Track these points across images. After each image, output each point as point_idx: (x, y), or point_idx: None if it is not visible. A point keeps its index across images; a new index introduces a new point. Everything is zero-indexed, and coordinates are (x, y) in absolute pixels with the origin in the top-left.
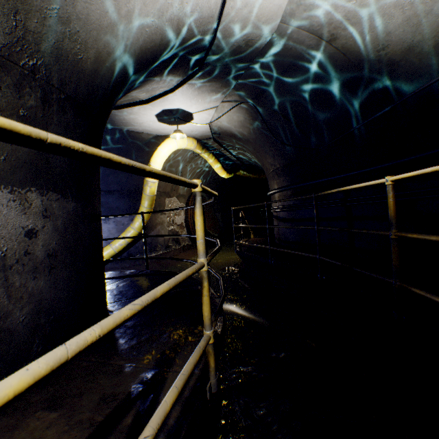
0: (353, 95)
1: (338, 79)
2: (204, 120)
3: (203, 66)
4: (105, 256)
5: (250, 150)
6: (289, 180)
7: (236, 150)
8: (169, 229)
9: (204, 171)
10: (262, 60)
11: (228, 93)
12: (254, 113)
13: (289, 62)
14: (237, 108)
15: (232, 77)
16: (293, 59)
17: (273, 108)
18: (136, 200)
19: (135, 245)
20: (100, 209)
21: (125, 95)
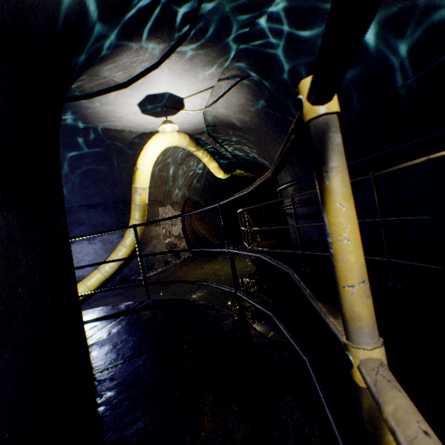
0: (399, 40)
1: (378, 21)
2: (197, 107)
3: (196, 22)
4: (93, 283)
5: (251, 141)
6: (307, 168)
7: (232, 145)
8: (166, 242)
9: (197, 173)
10: (272, 10)
11: (227, 67)
12: (258, 91)
13: (308, 7)
14: (237, 87)
15: (234, 40)
16: (314, 2)
17: (283, 80)
18: (125, 213)
19: (129, 265)
20: (66, 225)
21: (93, 65)
